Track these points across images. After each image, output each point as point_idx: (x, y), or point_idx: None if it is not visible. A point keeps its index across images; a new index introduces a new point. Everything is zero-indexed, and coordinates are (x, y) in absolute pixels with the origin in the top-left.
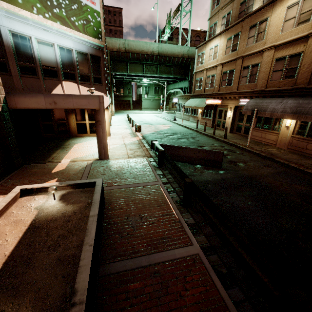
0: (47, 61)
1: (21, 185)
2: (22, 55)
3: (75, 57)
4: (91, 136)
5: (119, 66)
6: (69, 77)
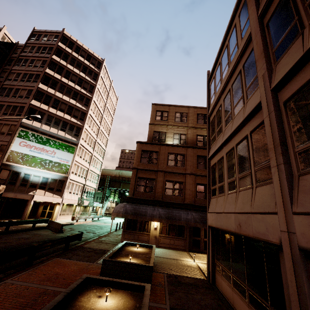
0: (34, 182)
1: None
2: (24, 180)
3: (50, 180)
4: None
5: (115, 184)
6: (42, 188)
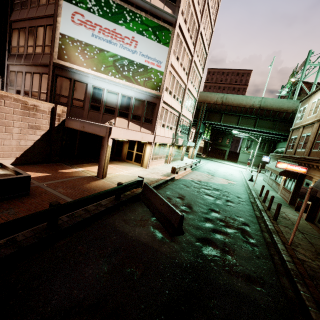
0: (110, 103)
1: (33, 169)
2: (95, 99)
3: (133, 102)
4: (133, 164)
5: (213, 116)
6: (123, 115)
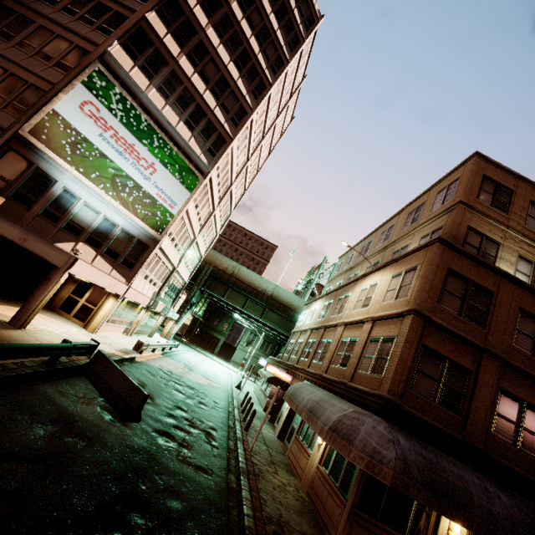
0: (81, 220)
1: None
2: (58, 205)
3: (117, 232)
4: (70, 320)
5: (217, 286)
6: (93, 243)
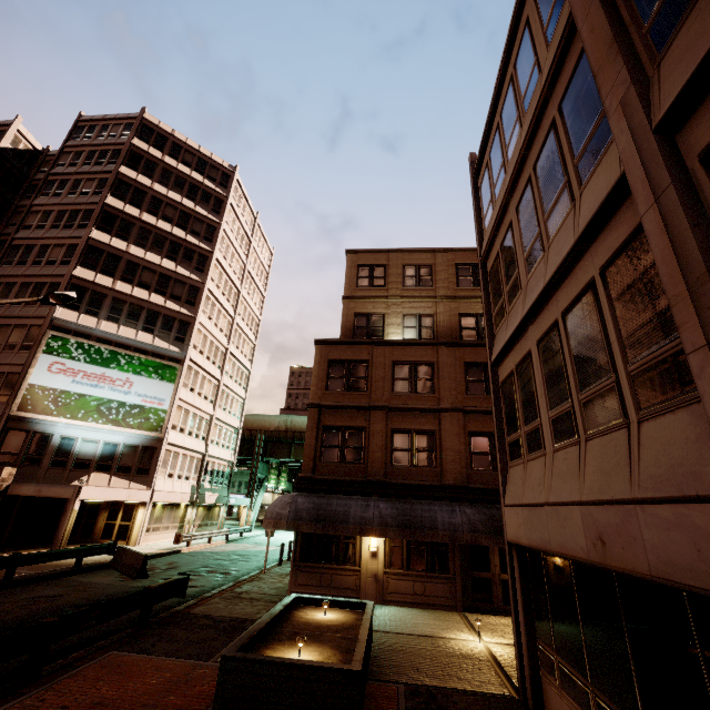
0: (85, 454)
1: None
2: (62, 452)
3: (122, 449)
4: None
5: (279, 449)
6: (103, 468)
